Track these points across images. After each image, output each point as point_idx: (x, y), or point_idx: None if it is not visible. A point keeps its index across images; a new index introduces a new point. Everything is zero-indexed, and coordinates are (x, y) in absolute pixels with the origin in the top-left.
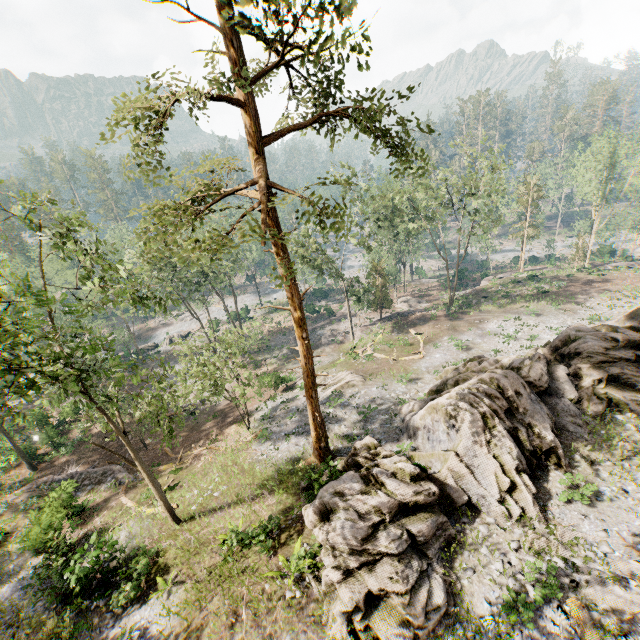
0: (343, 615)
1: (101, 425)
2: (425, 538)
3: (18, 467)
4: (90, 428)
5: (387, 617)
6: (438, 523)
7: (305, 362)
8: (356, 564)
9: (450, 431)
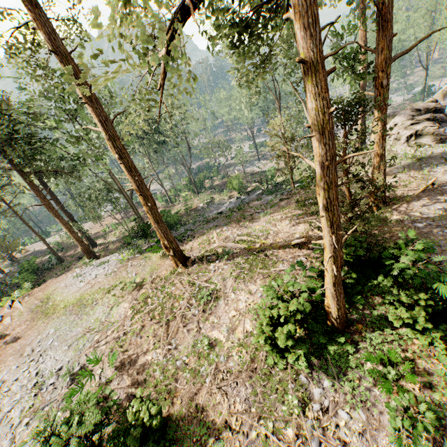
0: (405, 140)
1: (219, 180)
2: (440, 119)
3: (189, 196)
4: (213, 184)
5: (425, 137)
6: (444, 120)
7: (363, 84)
8: (410, 124)
9: (446, 101)
